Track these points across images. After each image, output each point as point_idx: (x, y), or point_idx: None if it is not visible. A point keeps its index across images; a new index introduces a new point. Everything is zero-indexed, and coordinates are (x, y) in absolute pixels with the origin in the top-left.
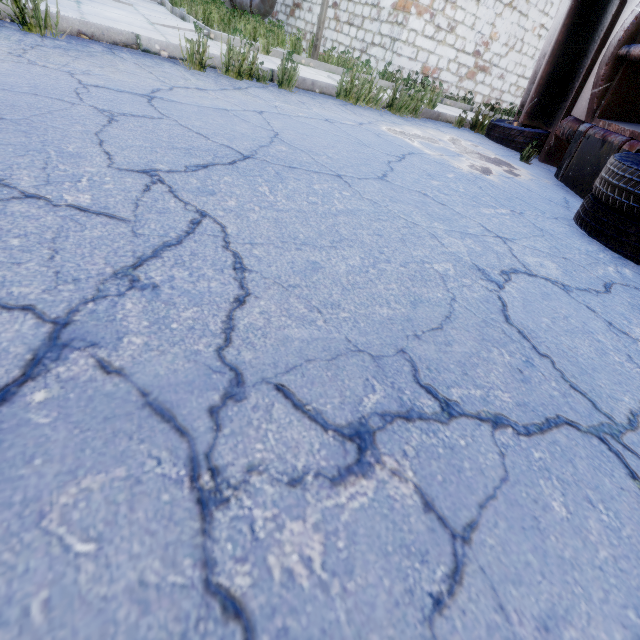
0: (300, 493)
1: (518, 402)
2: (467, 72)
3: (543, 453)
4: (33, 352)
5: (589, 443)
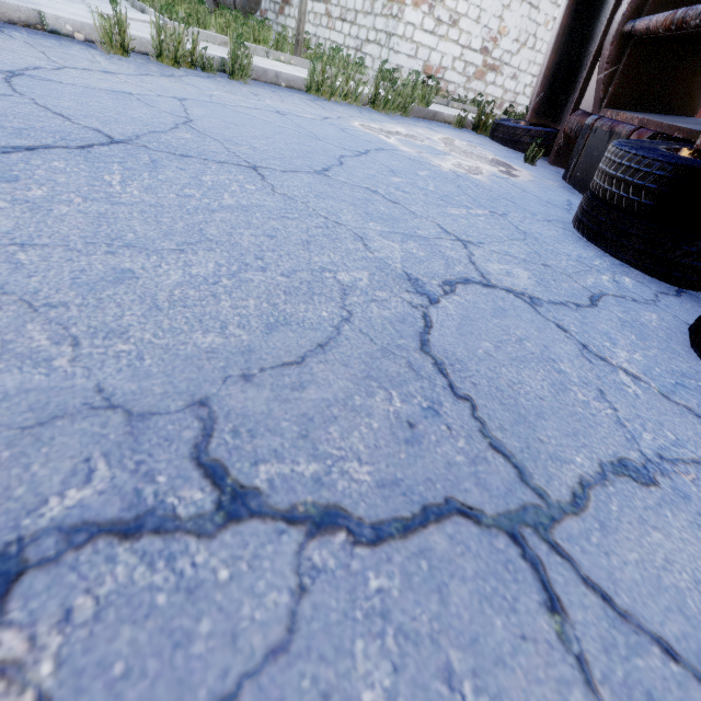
0: None
1: (382, 480)
2: (475, 71)
3: (389, 578)
4: None
5: (489, 547)
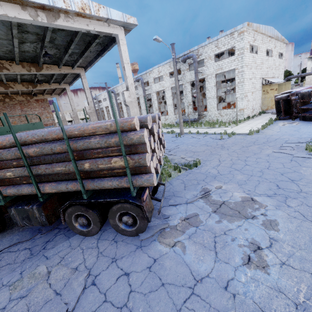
0: None
1: None
2: (252, 112)
3: None
4: None
5: None
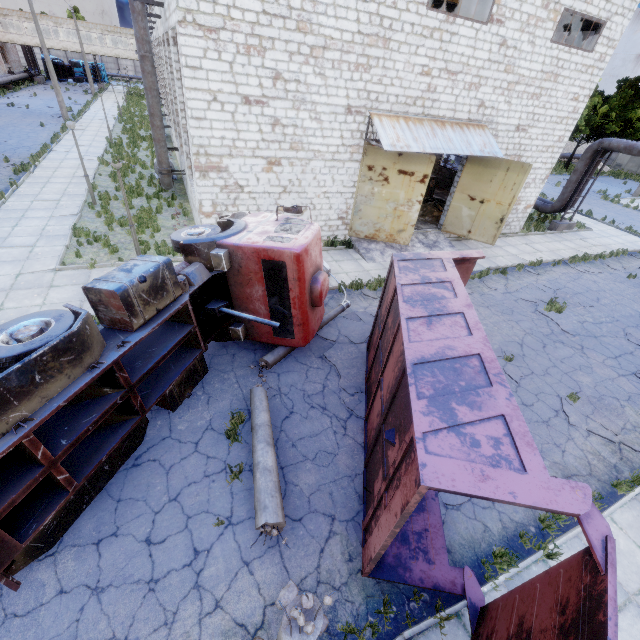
0: None
1: None
2: None
3: None
4: None
5: None
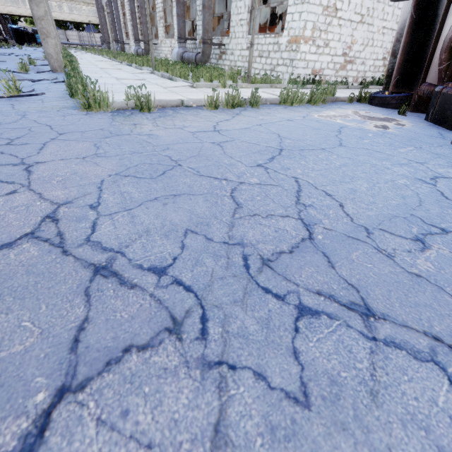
0: (413, 254)
1: None
2: (340, 66)
3: None
4: (304, 227)
5: None
